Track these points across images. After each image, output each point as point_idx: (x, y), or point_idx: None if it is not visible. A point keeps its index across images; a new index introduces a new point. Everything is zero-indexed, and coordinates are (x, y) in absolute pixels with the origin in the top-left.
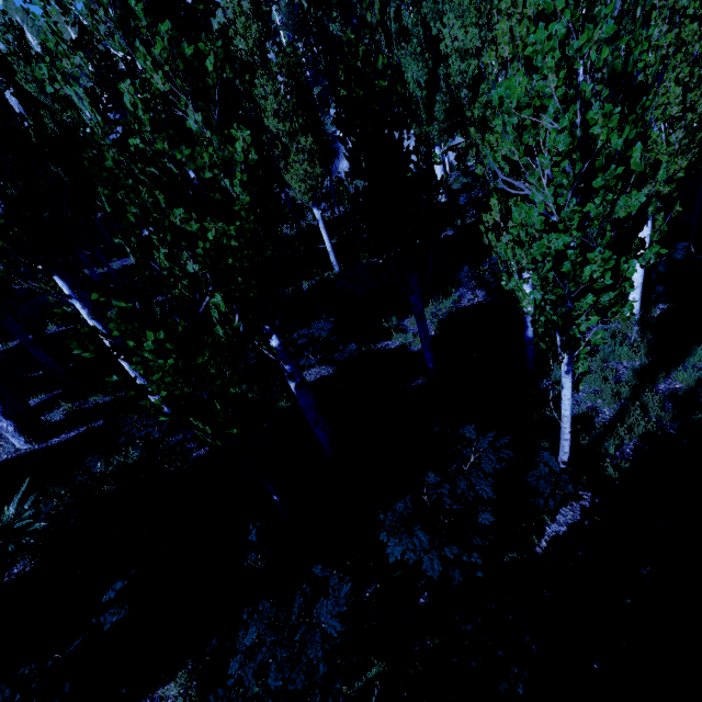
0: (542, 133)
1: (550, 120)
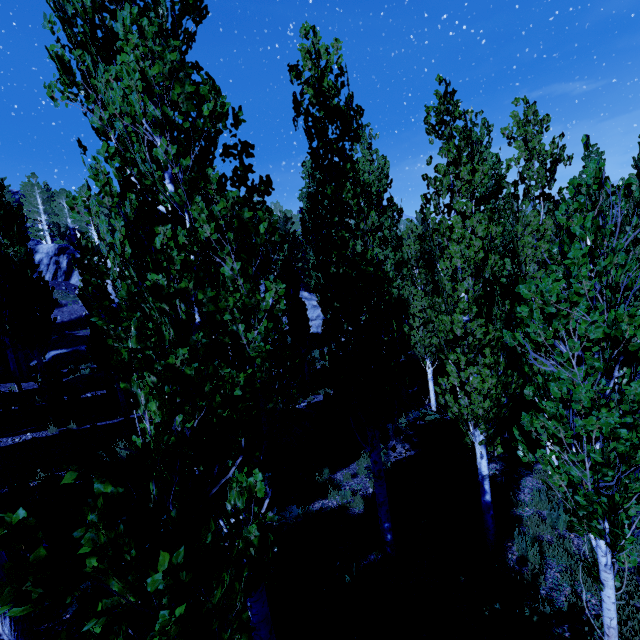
0: (572, 322)
1: (583, 313)
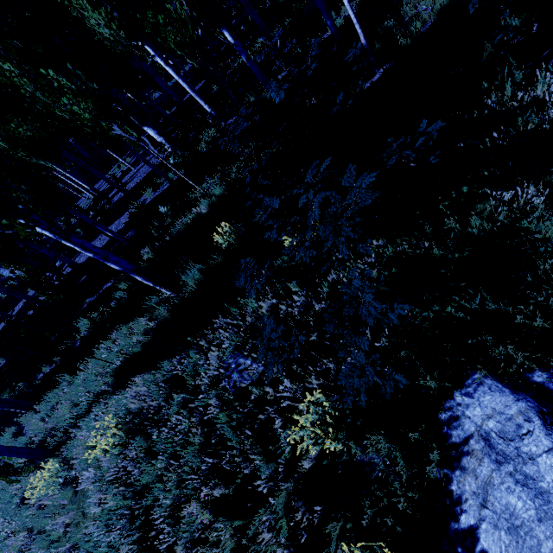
0: None
1: None
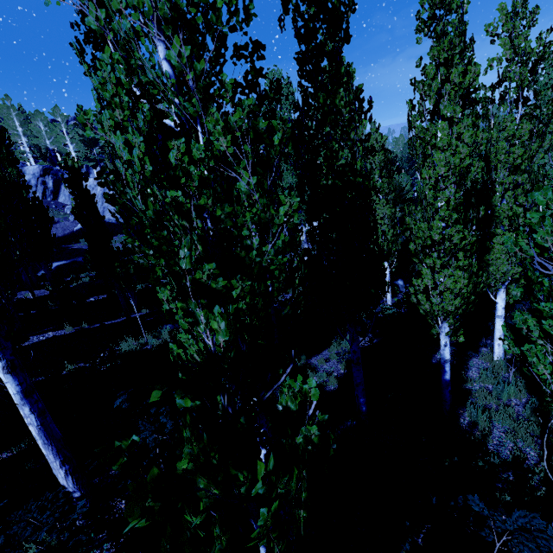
0: None
1: None
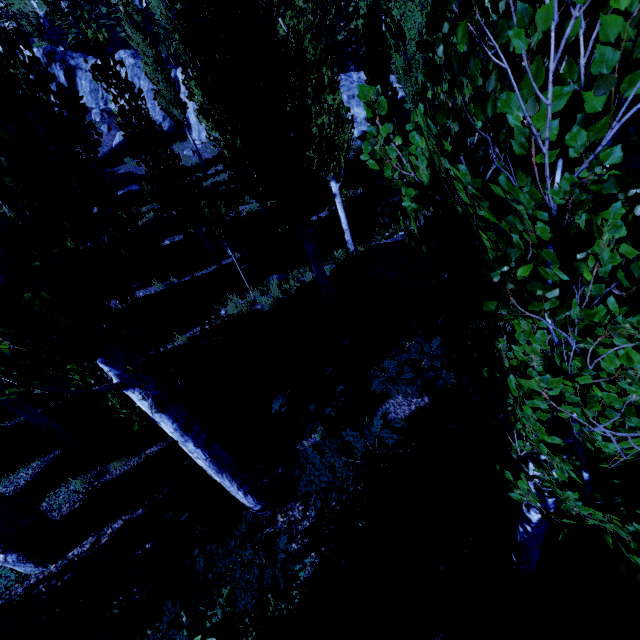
0: None
1: None
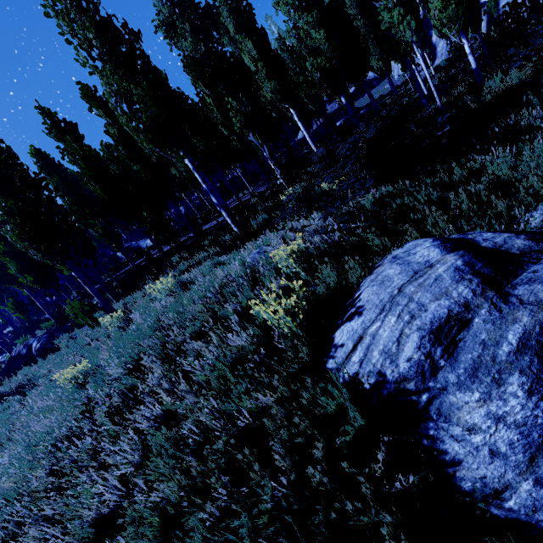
0: None
1: None
